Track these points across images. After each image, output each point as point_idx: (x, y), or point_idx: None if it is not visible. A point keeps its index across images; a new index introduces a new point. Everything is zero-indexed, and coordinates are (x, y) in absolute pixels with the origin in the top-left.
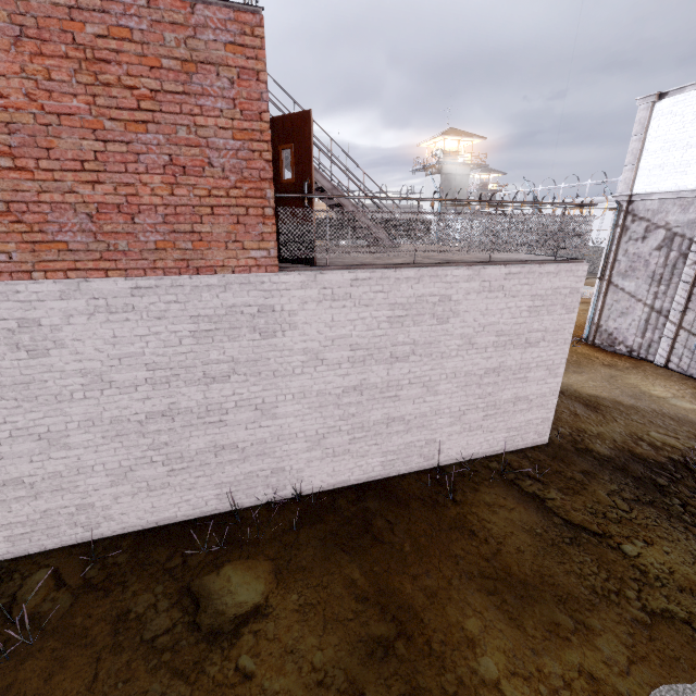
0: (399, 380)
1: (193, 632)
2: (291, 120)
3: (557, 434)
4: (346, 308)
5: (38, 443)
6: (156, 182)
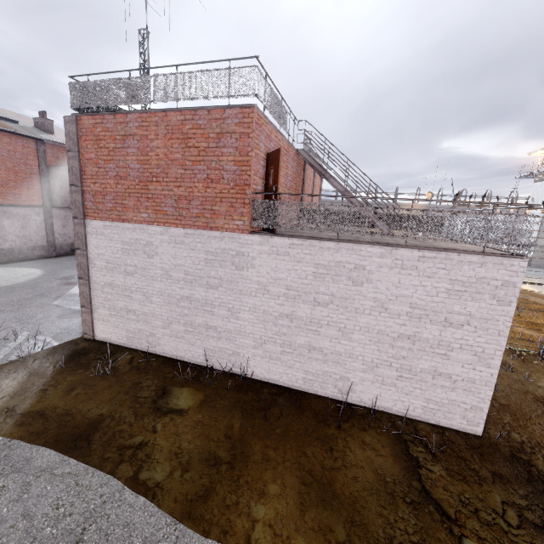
0: (320, 319)
1: (152, 403)
2: (274, 153)
3: (503, 435)
4: (285, 261)
5: (143, 296)
6: (200, 186)
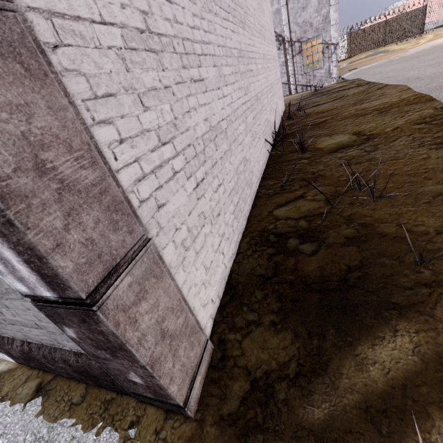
0: (267, 55)
1: (366, 144)
2: None
3: None
4: None
5: (214, 70)
6: None
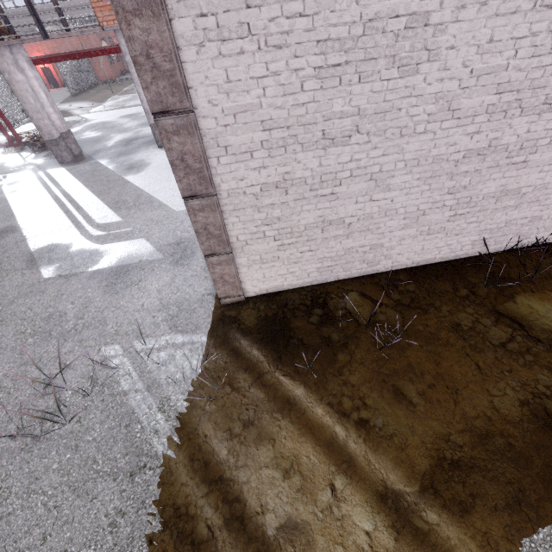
0: None
1: (535, 343)
2: None
3: None
4: None
5: (367, 183)
6: None
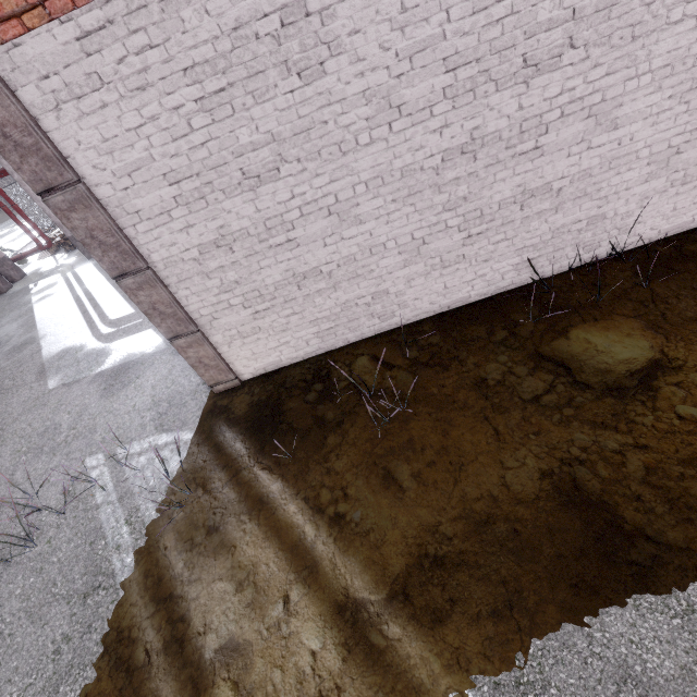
0: None
1: (582, 390)
2: None
3: None
4: None
5: (328, 220)
6: None
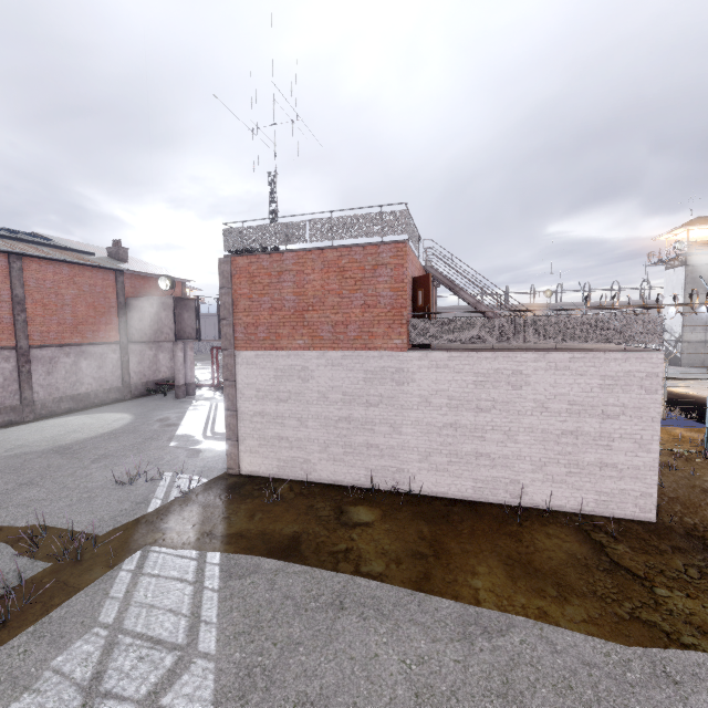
0: (484, 425)
1: (336, 519)
2: (423, 278)
3: (676, 520)
4: (445, 373)
5: (297, 422)
6: (357, 311)
